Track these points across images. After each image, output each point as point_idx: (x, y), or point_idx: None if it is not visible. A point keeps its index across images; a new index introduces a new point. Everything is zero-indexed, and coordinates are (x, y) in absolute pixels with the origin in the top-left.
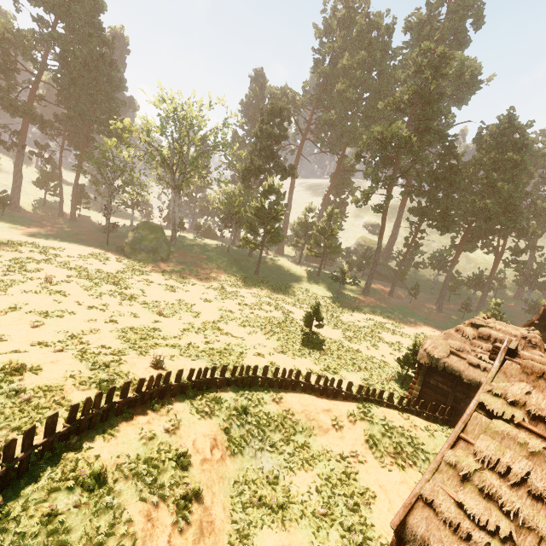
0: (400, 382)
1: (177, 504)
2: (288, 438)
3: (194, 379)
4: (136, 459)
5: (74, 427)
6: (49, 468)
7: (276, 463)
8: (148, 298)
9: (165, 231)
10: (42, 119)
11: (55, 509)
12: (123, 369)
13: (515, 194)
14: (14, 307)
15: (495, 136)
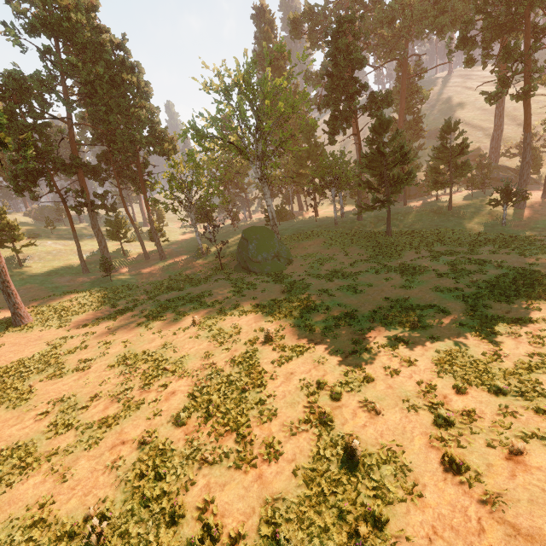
0: None
1: None
2: None
3: None
4: None
5: None
6: None
7: None
8: (360, 311)
9: None
10: (91, 167)
11: None
12: None
13: None
14: (311, 392)
15: None
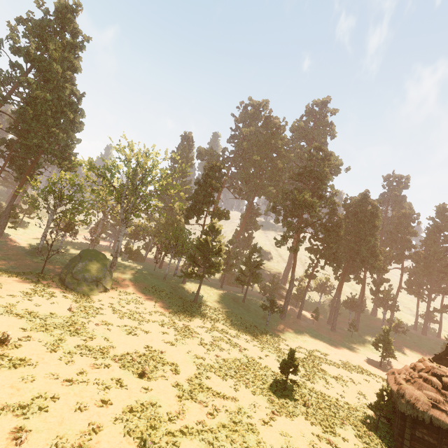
0: (373, 428)
1: None
2: None
3: None
4: None
5: None
6: None
7: None
8: (117, 349)
9: None
10: None
11: None
12: None
13: (376, 245)
14: None
15: (356, 204)
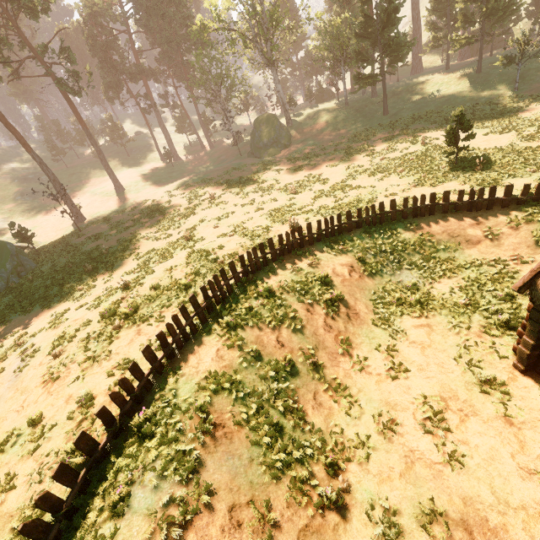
0: None
1: (326, 304)
2: (428, 256)
3: (324, 228)
4: (291, 282)
5: (247, 269)
6: (242, 290)
7: (416, 277)
8: (281, 184)
9: (280, 118)
10: (151, 71)
11: (251, 306)
12: (270, 236)
13: None
14: (201, 221)
15: None
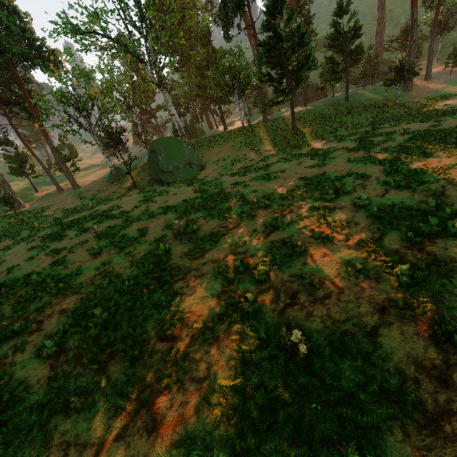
0: None
1: None
2: None
3: None
4: None
5: None
6: None
7: None
8: (276, 193)
9: None
10: None
11: None
12: None
13: None
14: (229, 279)
15: None
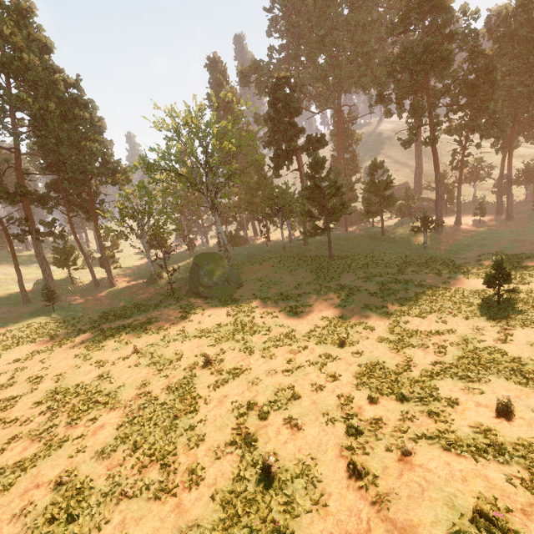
0: None
1: None
2: None
3: None
4: None
5: None
6: None
7: None
8: (298, 331)
9: None
10: (39, 195)
11: None
12: (513, 439)
13: None
14: (241, 413)
15: (509, 18)
